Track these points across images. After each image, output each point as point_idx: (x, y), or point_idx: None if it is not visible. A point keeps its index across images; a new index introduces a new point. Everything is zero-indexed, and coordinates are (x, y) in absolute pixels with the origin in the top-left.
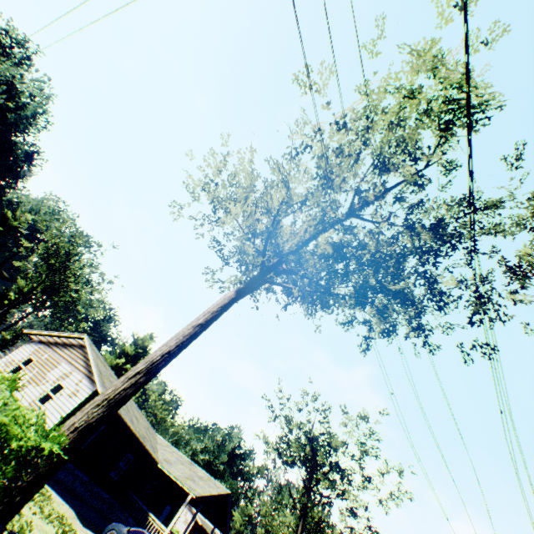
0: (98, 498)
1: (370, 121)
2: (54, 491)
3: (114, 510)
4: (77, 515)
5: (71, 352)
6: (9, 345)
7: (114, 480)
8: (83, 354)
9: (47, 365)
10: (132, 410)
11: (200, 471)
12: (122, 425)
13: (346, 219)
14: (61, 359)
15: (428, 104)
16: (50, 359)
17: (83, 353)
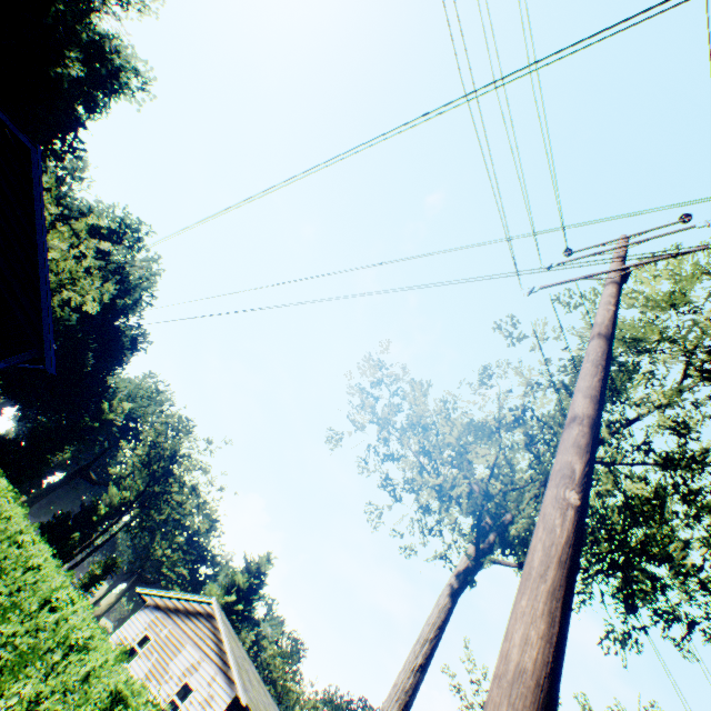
0: None
1: (614, 392)
2: None
3: None
4: None
5: (196, 626)
6: (98, 582)
7: None
8: (211, 629)
9: (168, 648)
10: None
11: None
12: None
13: None
14: (184, 637)
15: (687, 364)
16: (171, 637)
17: (212, 627)
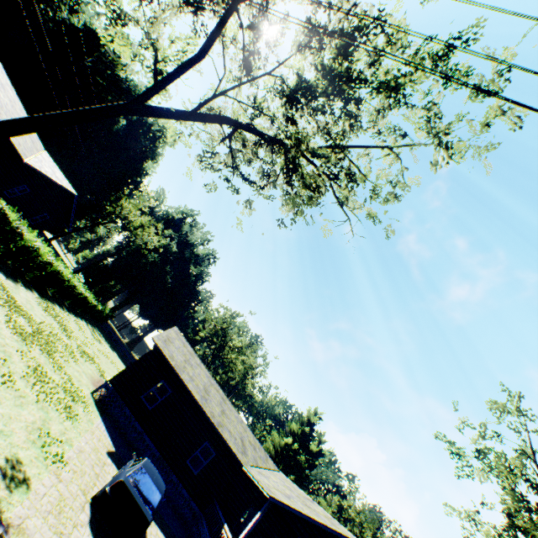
0: (177, 493)
1: None
2: (105, 427)
3: (197, 522)
4: (113, 452)
5: None
6: None
7: (193, 474)
8: None
9: None
10: (217, 402)
11: (317, 507)
12: (192, 399)
13: (233, 7)
14: None
15: None
16: None
17: None
